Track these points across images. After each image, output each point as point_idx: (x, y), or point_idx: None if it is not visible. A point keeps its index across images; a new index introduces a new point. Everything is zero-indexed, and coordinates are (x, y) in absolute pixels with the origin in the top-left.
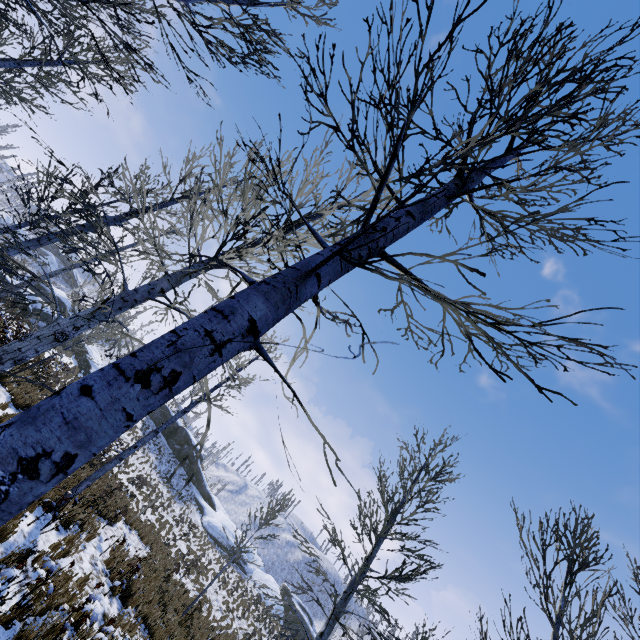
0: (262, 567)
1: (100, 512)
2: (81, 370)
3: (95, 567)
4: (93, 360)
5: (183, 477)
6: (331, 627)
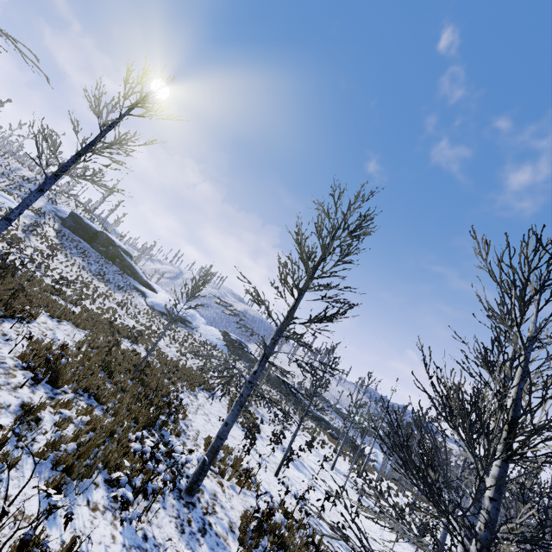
0: (205, 323)
1: (2, 315)
2: None
3: (1, 366)
4: None
5: (118, 273)
6: (263, 366)
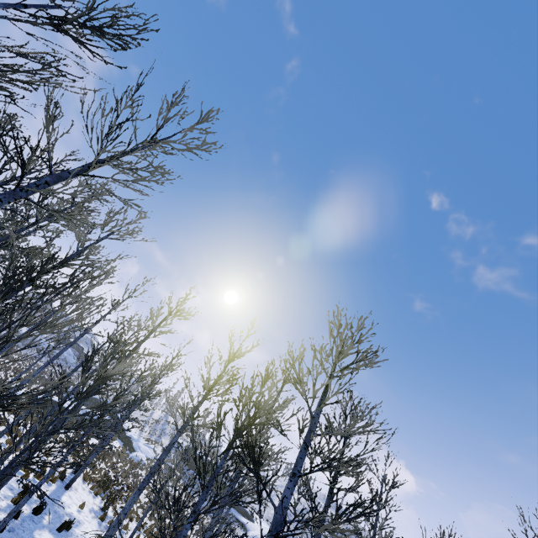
0: None
1: None
2: (126, 447)
3: None
4: (131, 434)
5: None
6: None
